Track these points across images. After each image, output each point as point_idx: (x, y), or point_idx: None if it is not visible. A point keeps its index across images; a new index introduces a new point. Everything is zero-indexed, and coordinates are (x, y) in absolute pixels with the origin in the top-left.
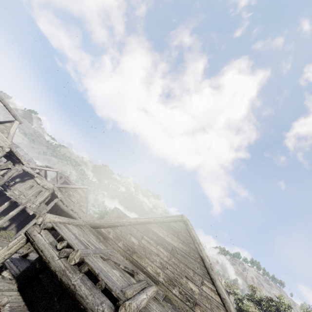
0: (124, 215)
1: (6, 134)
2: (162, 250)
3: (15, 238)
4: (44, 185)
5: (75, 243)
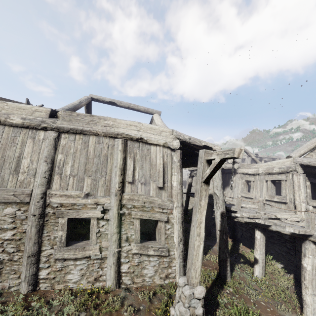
0: None
1: None
2: None
3: None
4: (267, 169)
5: None
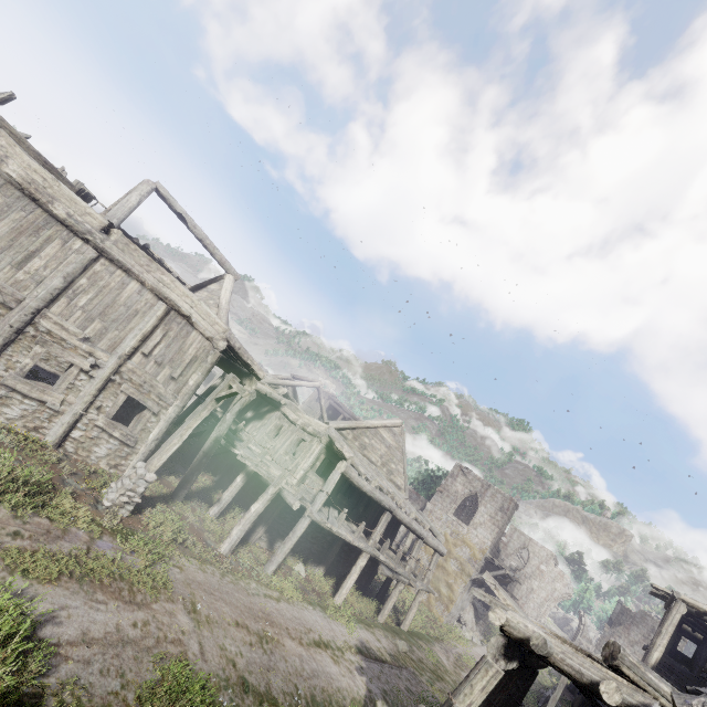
0: (486, 488)
1: (213, 308)
2: None
3: None
4: (305, 424)
5: None
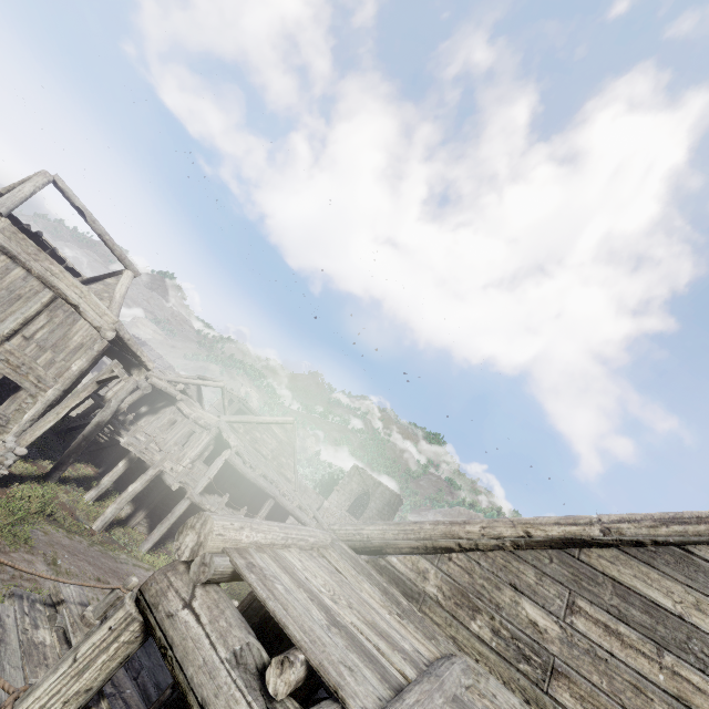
0: (377, 486)
1: (106, 301)
2: (698, 682)
3: (103, 621)
4: (198, 417)
5: (340, 660)
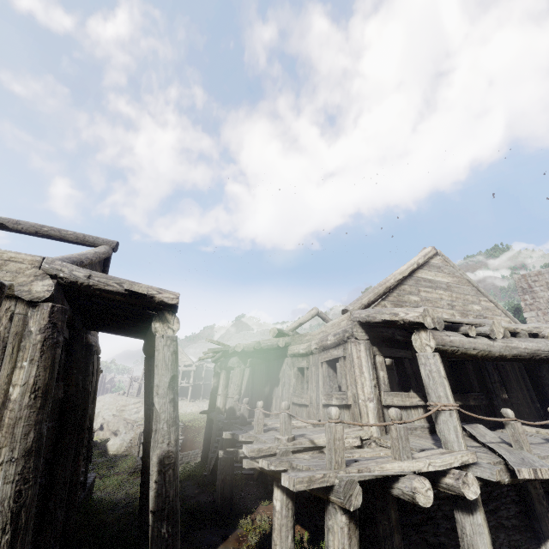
0: None
1: None
2: None
3: None
4: (320, 340)
5: None
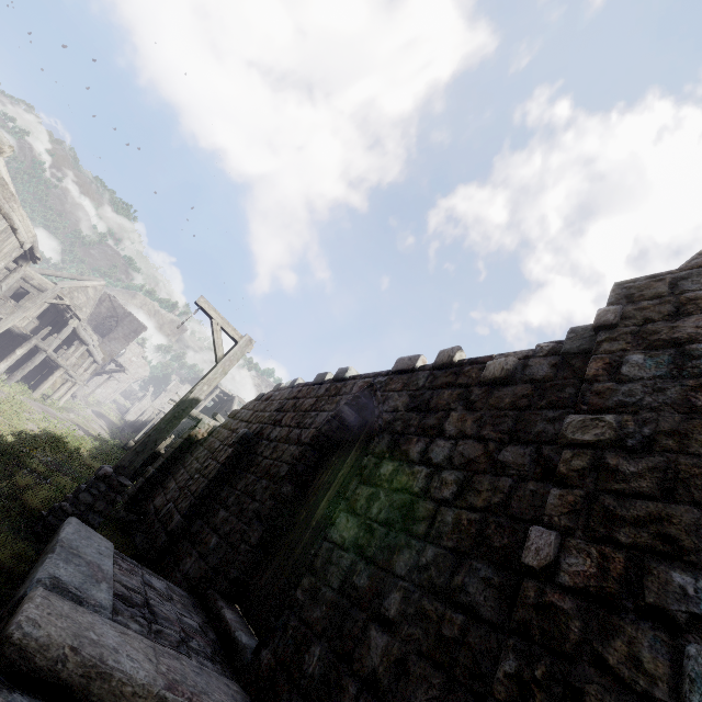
0: (127, 315)
1: None
2: None
3: None
4: (27, 275)
5: None
